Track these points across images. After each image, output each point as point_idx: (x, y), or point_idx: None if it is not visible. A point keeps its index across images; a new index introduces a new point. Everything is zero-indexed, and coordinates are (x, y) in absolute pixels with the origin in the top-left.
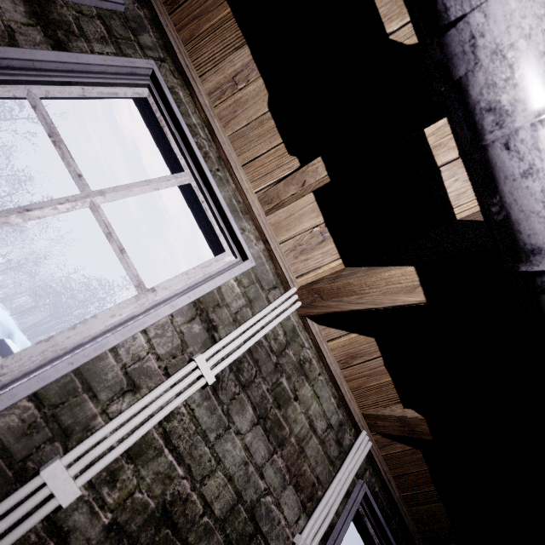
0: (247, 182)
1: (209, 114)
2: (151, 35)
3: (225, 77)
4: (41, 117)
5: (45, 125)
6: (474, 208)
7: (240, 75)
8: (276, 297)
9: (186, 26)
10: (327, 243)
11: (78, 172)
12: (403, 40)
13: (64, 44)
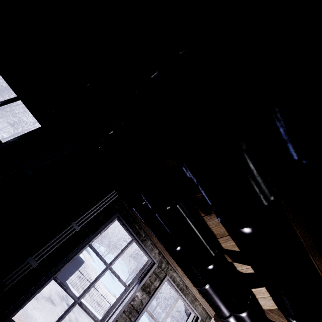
0: (195, 291)
1: (182, 278)
2: (164, 262)
3: None
4: (148, 313)
5: (149, 314)
6: (269, 308)
7: None
8: (207, 321)
9: None
10: None
11: (157, 321)
12: (242, 271)
13: (149, 291)
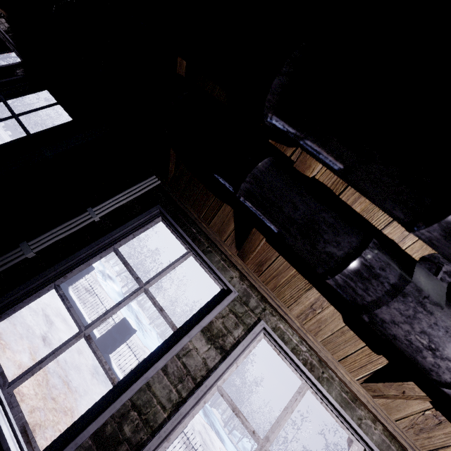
0: (347, 374)
1: (302, 334)
2: (253, 296)
3: (305, 307)
4: (226, 400)
5: (229, 404)
6: None
7: (315, 304)
8: None
9: (270, 281)
10: (445, 425)
11: (252, 429)
12: None
13: (223, 346)
